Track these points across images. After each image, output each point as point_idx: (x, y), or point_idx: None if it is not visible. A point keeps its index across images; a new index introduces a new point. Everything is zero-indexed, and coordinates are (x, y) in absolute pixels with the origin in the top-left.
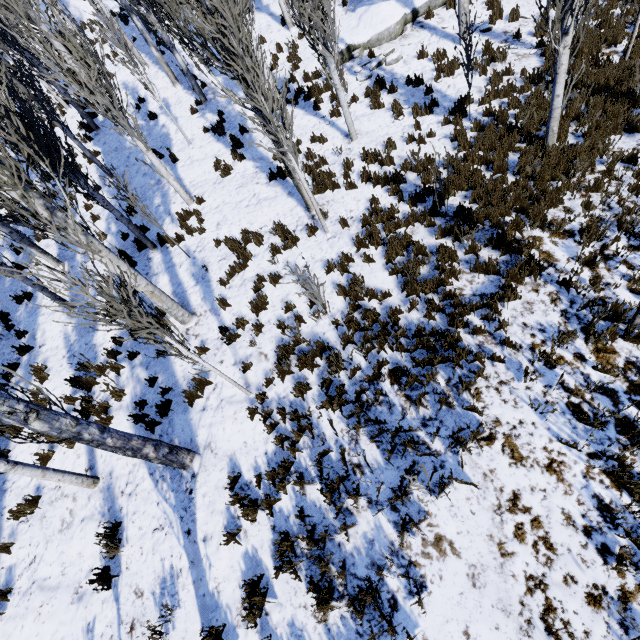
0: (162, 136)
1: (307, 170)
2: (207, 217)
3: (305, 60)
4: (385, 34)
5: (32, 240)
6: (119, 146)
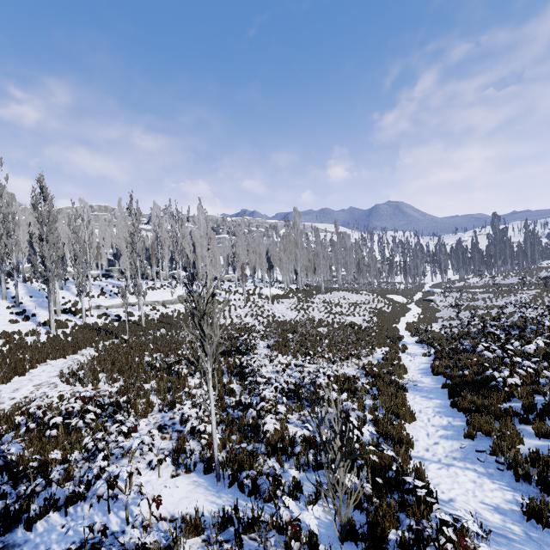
0: None
1: (58, 324)
2: None
3: (80, 306)
4: (115, 305)
5: None
6: None
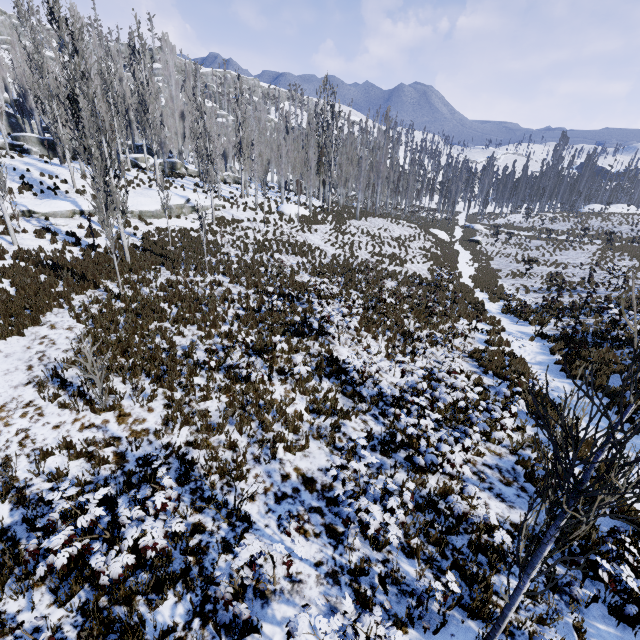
0: None
1: None
2: None
3: None
4: (59, 213)
5: None
6: None
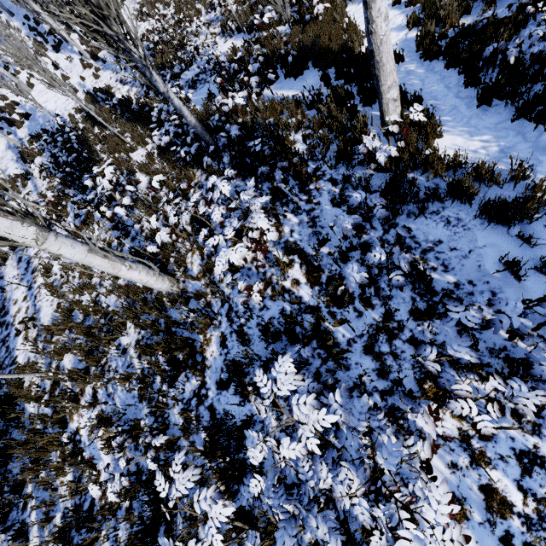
0: None
1: None
2: None
3: None
4: None
5: None
6: (10, 6)
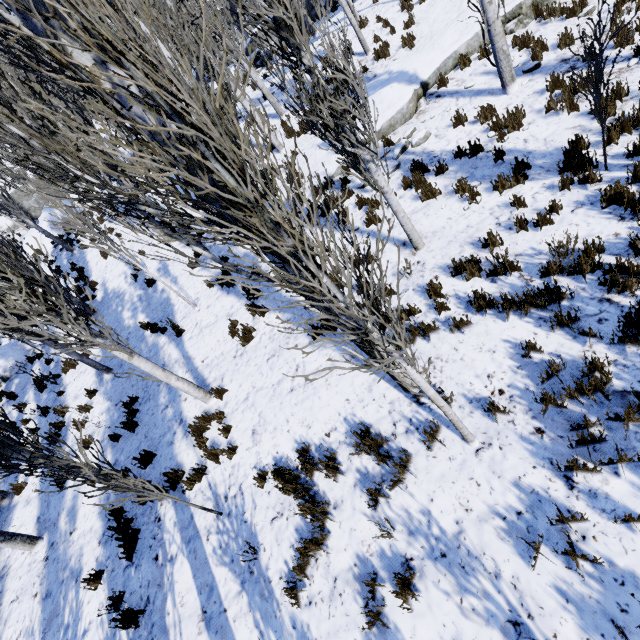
0: (162, 303)
1: None
2: (234, 420)
3: (307, 174)
4: (398, 117)
5: (11, 493)
6: (117, 327)
